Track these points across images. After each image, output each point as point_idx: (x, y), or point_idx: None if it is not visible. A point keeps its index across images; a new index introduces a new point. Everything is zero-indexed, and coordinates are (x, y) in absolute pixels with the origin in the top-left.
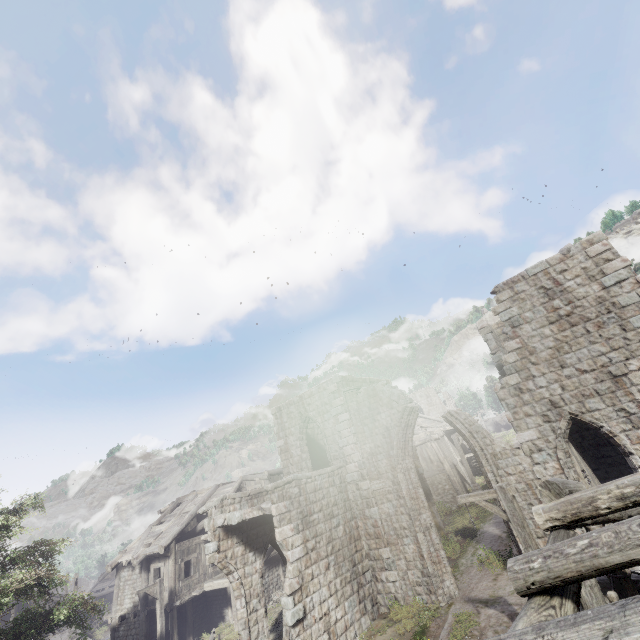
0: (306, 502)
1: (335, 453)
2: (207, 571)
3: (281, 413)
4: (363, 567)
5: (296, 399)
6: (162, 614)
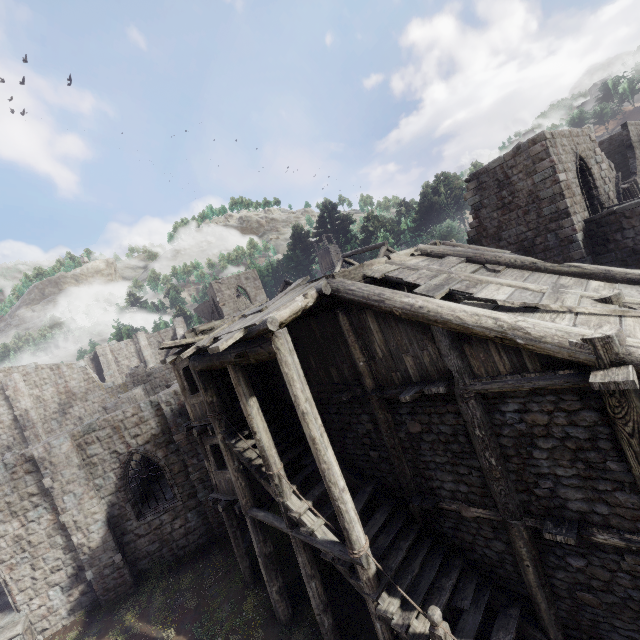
0: None
1: (604, 197)
2: None
3: (556, 141)
4: None
5: (567, 132)
6: None
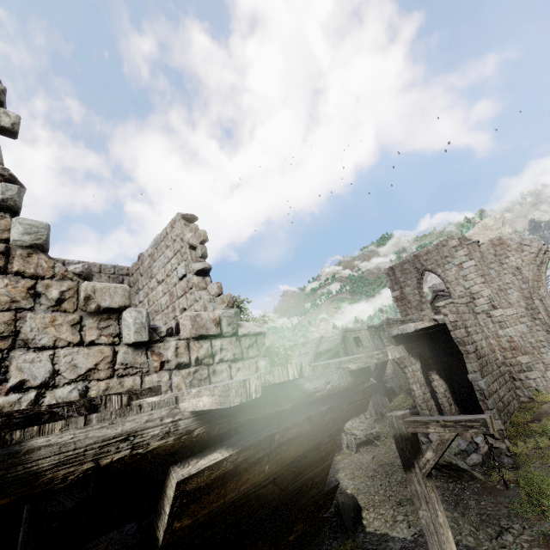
0: (462, 319)
1: (460, 293)
2: None
3: (394, 271)
4: (503, 370)
5: (410, 258)
6: None
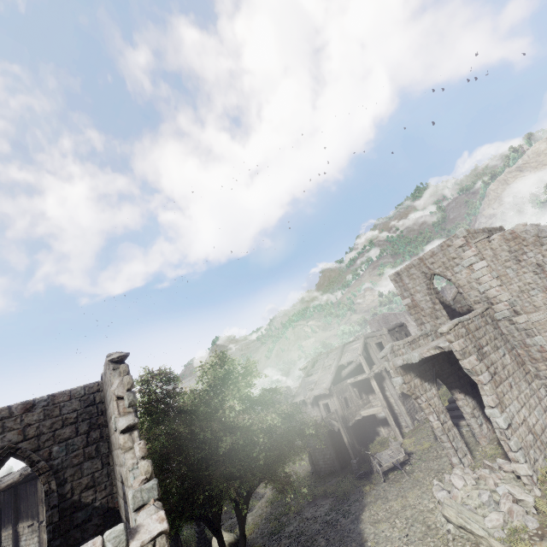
0: (474, 339)
1: (475, 298)
2: (359, 403)
3: (401, 277)
4: (536, 385)
5: (415, 262)
6: (344, 431)
